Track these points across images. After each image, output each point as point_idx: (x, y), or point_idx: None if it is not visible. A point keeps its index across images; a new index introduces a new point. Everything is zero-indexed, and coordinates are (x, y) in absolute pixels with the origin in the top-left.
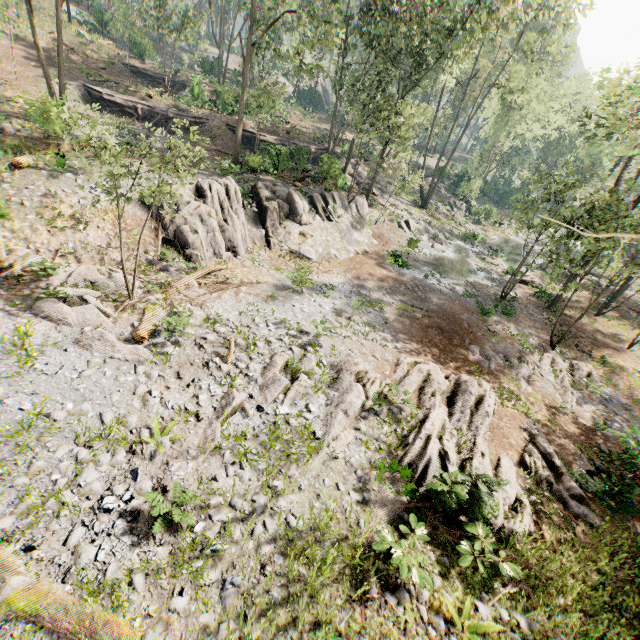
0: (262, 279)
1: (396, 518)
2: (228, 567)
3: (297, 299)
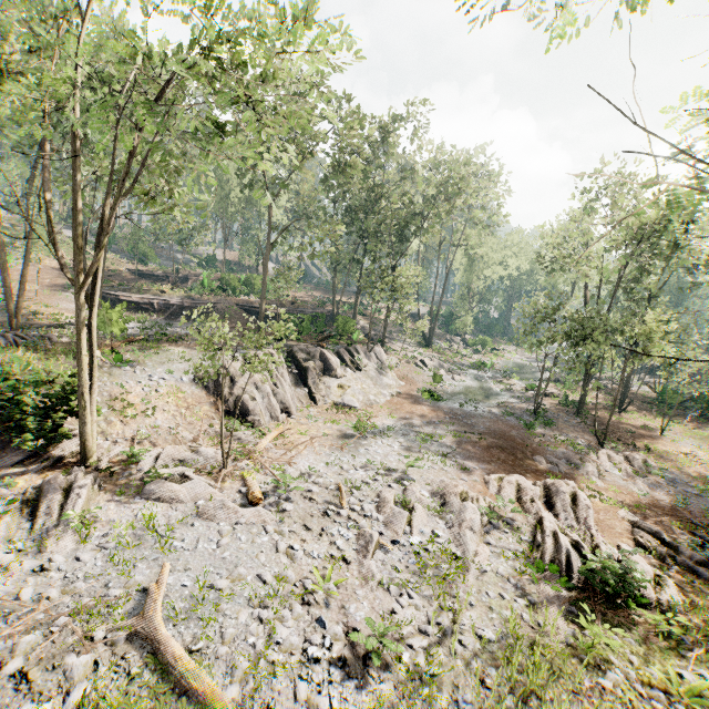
0: (324, 432)
1: (567, 613)
2: (452, 688)
3: (366, 443)
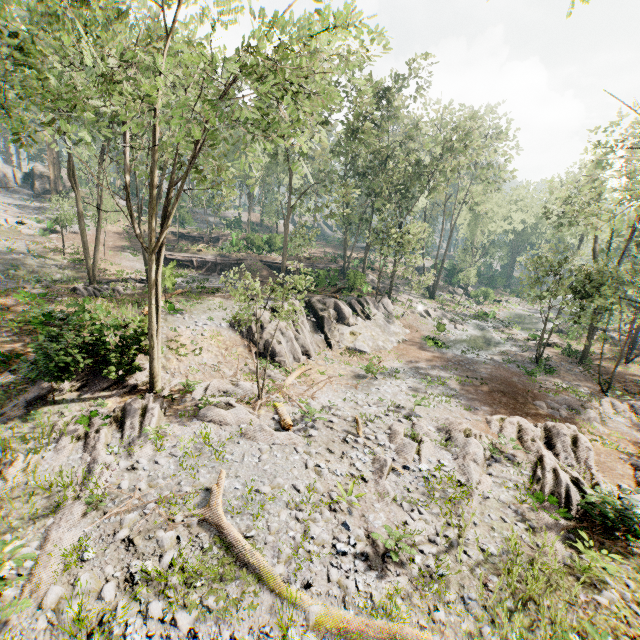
0: (340, 373)
1: (565, 539)
2: (458, 587)
3: (377, 383)
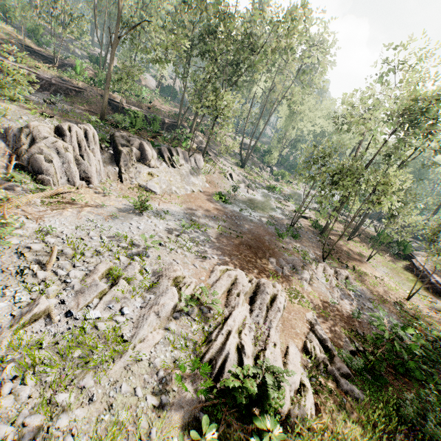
0: (108, 203)
1: (192, 420)
2: None
3: (136, 219)
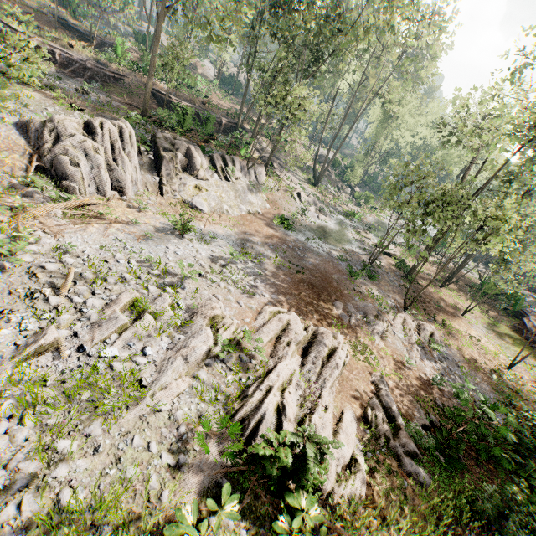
0: (143, 220)
1: (212, 486)
2: None
3: (174, 242)
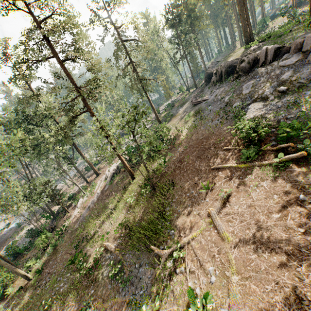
0: None
1: None
2: None
3: None
